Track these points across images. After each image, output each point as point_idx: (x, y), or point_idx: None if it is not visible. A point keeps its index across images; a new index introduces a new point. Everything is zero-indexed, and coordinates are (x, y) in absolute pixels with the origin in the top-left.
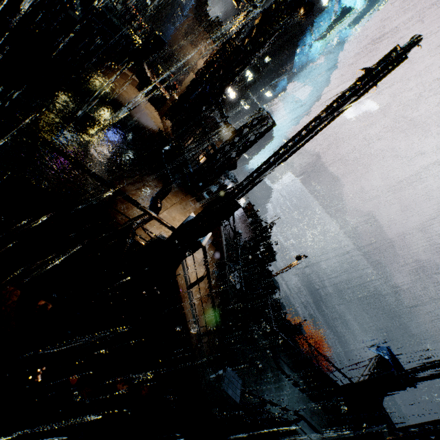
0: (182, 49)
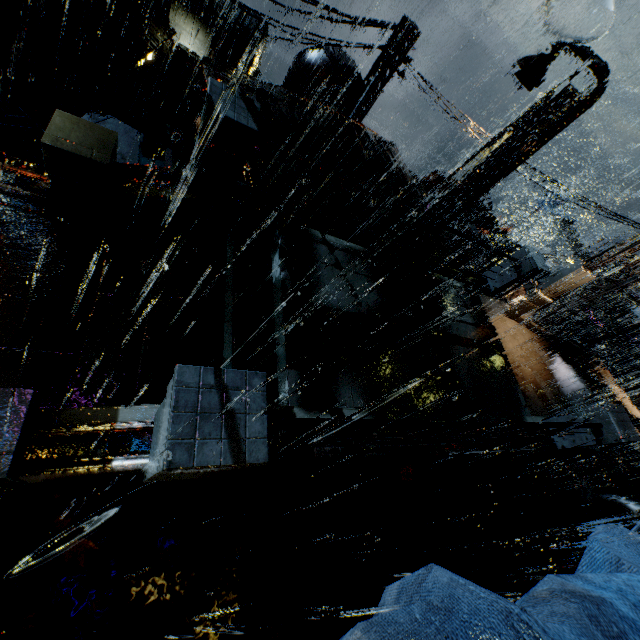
0: None
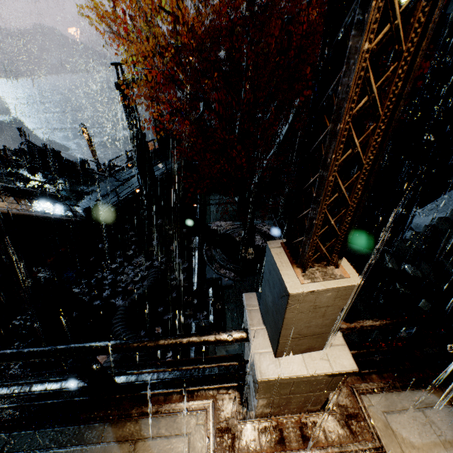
0: None
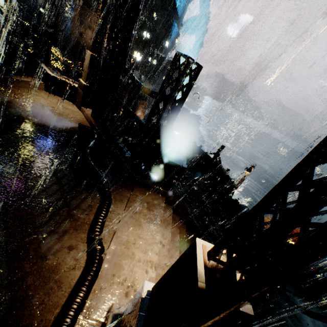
0: (84, 36)
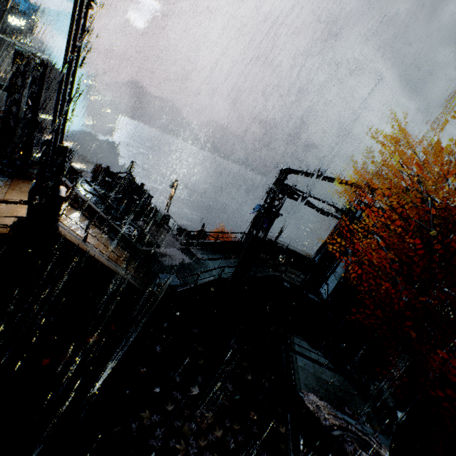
0: None
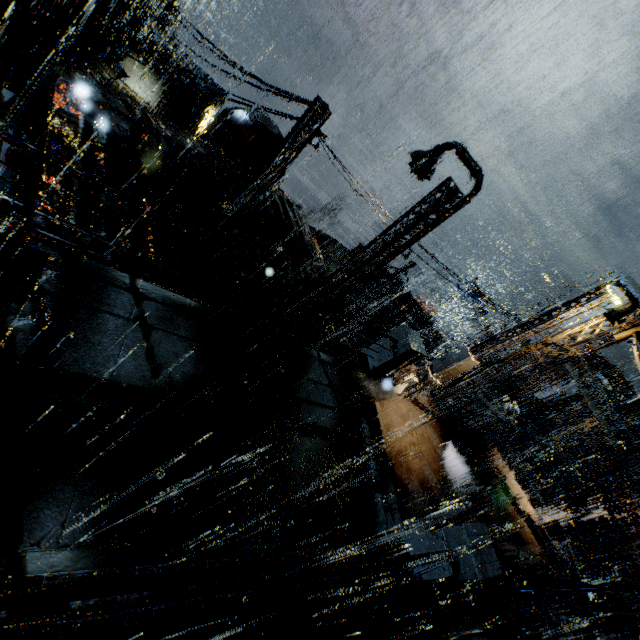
0: None
